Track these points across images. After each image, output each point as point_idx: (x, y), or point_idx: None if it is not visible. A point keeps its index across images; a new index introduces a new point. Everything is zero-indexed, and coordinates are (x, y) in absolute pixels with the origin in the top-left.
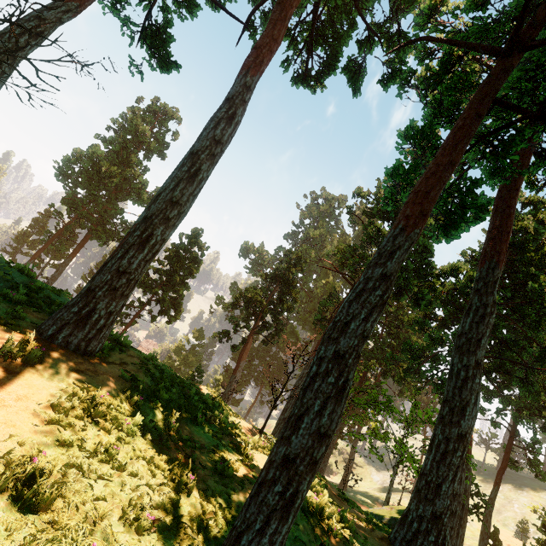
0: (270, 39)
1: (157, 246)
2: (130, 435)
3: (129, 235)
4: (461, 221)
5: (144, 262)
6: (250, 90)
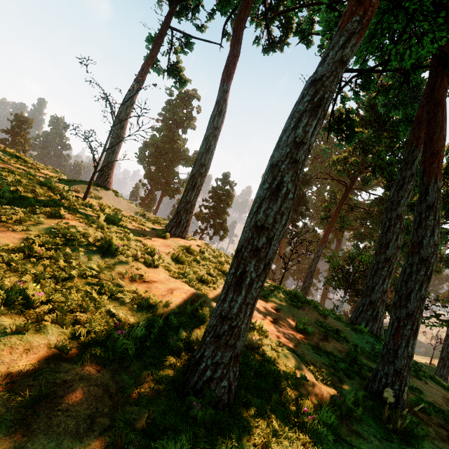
0: (232, 57)
1: (199, 187)
2: (204, 259)
3: (187, 185)
4: (353, 133)
5: (196, 196)
6: (227, 92)
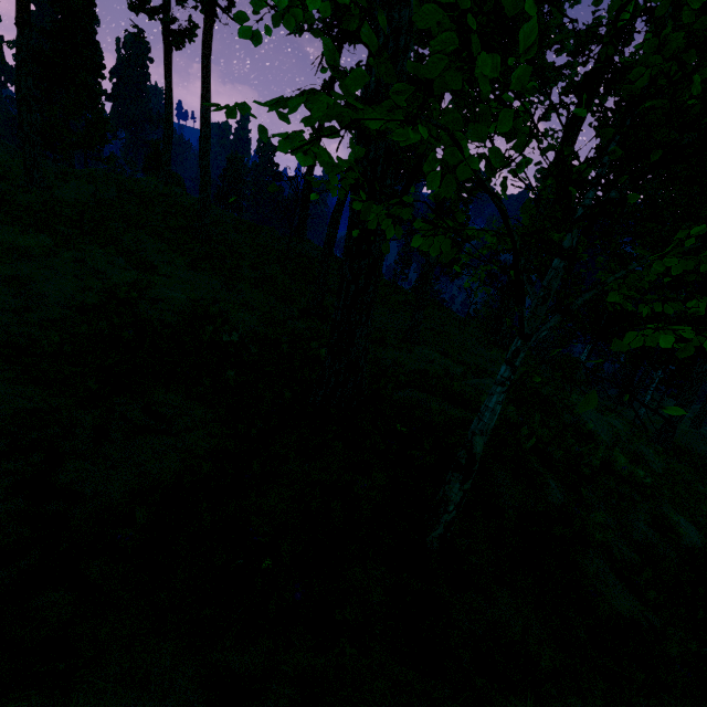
0: None
1: None
2: None
3: None
4: None
5: None
6: None
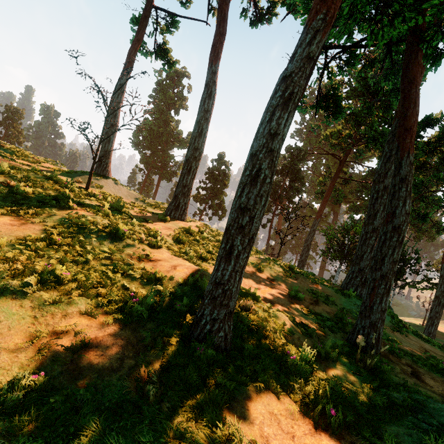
0: (219, 36)
1: (195, 171)
2: (203, 239)
3: (182, 169)
4: (339, 109)
5: (192, 179)
6: (216, 74)
